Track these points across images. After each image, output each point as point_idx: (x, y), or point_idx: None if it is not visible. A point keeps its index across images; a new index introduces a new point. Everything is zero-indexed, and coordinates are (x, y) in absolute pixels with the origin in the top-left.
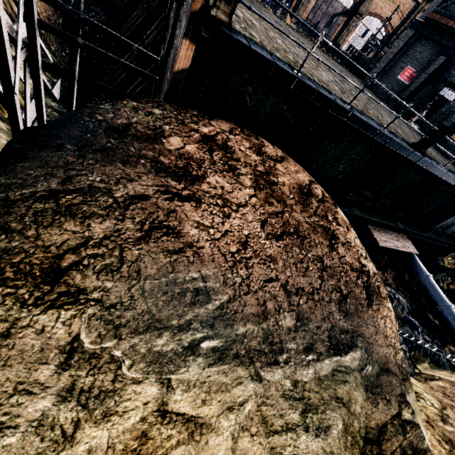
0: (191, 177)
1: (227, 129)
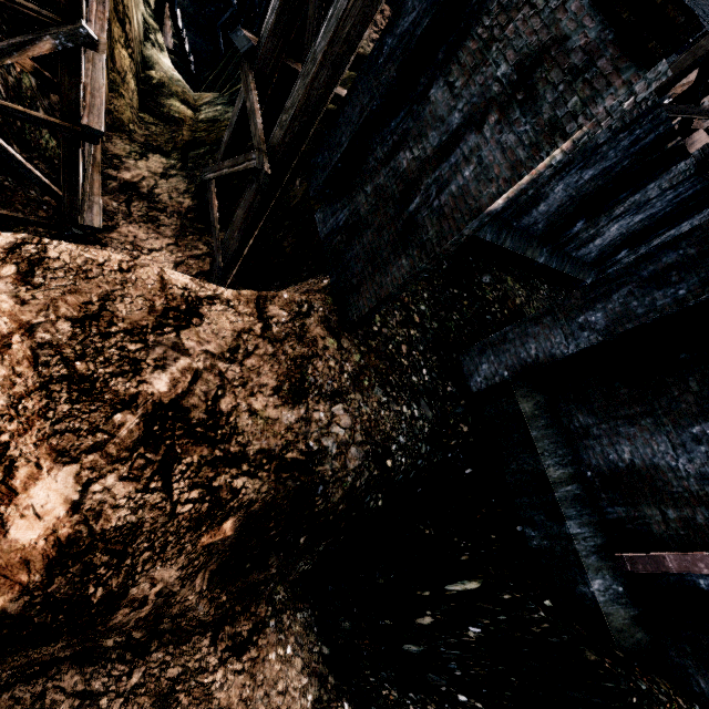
0: (380, 28)
1: (388, 9)
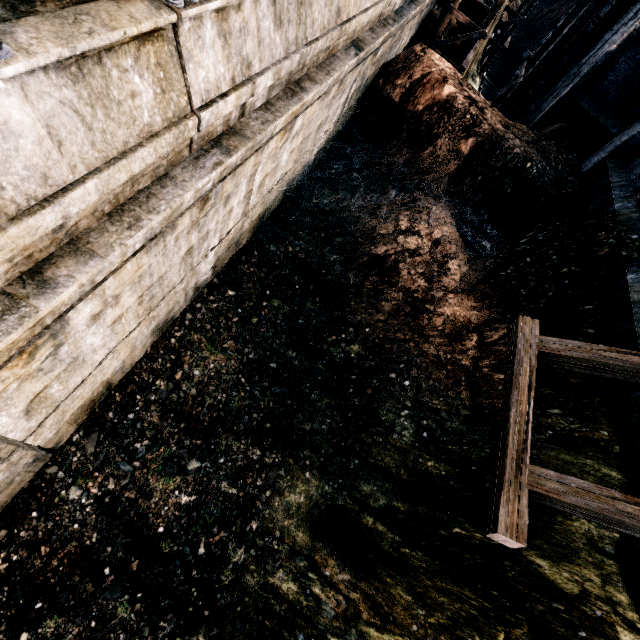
0: None
1: None
